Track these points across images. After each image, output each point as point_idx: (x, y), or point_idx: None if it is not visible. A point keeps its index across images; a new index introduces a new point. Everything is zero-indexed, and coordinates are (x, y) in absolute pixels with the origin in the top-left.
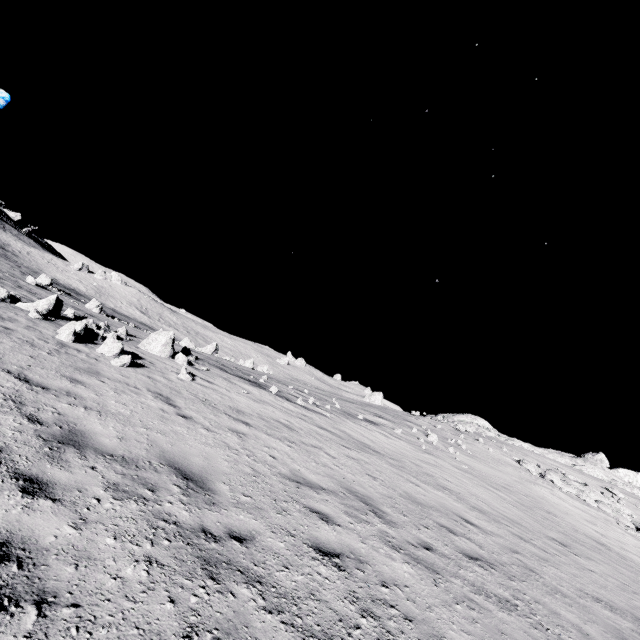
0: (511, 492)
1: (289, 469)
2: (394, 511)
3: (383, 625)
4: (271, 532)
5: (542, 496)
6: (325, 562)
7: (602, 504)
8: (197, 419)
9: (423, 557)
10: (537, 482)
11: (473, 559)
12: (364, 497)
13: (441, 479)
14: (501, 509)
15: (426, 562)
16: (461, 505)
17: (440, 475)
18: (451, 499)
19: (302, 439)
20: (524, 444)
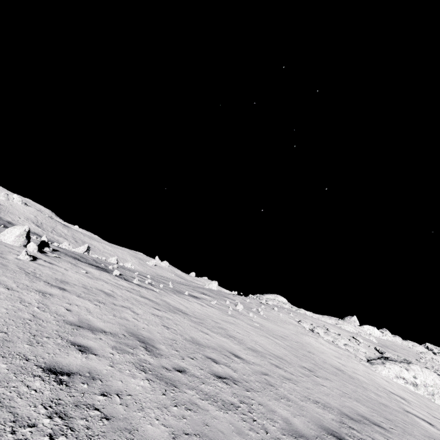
0: (286, 340)
1: (79, 318)
2: (168, 348)
3: (69, 423)
4: (1, 357)
5: (308, 342)
6: (47, 378)
7: (348, 346)
8: (4, 282)
9: (170, 376)
10: (308, 334)
11: (221, 378)
12: (145, 338)
13: (232, 331)
14: (272, 350)
15: (170, 379)
16: (238, 346)
17: (233, 329)
18: (232, 343)
19: (115, 302)
20: (307, 312)
